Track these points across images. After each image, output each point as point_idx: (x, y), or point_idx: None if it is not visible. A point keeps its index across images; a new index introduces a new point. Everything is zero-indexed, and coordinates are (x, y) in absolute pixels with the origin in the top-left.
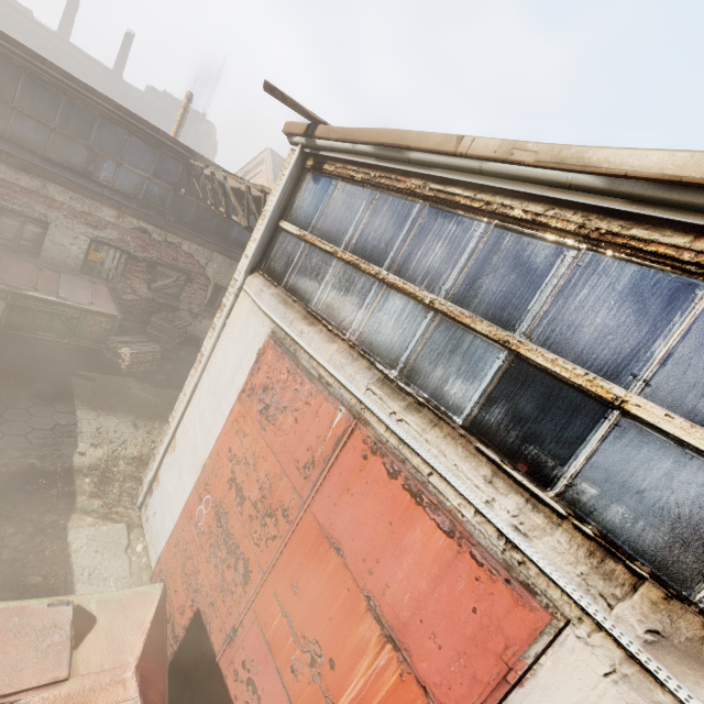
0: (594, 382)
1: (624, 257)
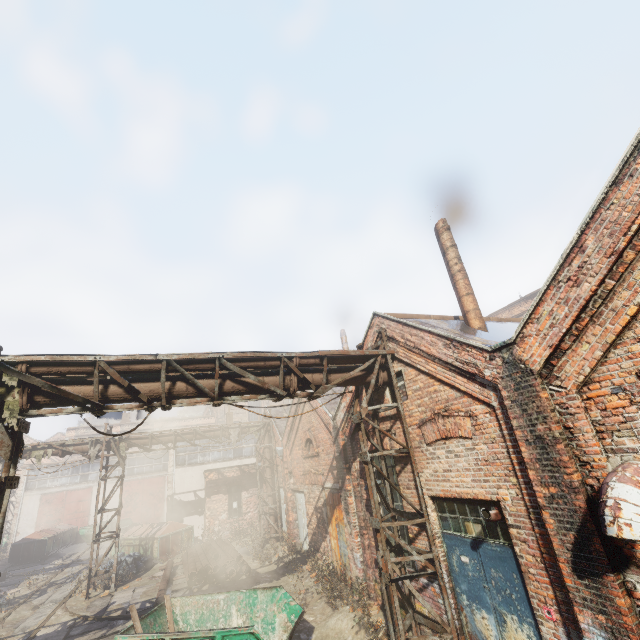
0: (88, 473)
1: (85, 464)
